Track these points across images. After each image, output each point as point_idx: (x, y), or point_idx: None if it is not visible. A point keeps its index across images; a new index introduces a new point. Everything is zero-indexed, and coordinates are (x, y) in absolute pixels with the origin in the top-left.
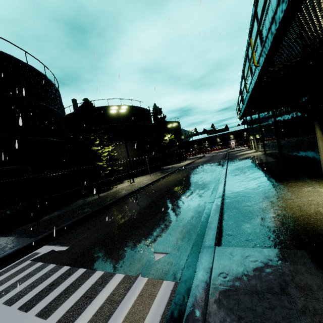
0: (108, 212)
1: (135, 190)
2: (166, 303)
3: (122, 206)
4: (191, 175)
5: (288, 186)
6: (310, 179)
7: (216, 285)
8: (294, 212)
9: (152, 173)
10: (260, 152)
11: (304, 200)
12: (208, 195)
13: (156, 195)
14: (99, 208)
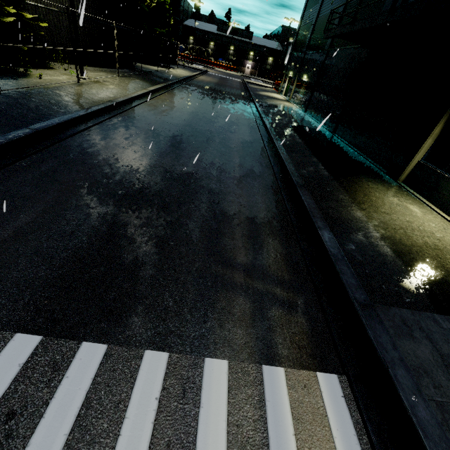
0: (58, 151)
1: (105, 105)
2: (354, 430)
3: (91, 142)
4: (209, 109)
5: (372, 188)
6: (386, 183)
7: (434, 399)
8: (401, 237)
9: (119, 71)
10: (296, 105)
11: (403, 220)
12: (268, 169)
13: (164, 136)
14: (26, 135)
